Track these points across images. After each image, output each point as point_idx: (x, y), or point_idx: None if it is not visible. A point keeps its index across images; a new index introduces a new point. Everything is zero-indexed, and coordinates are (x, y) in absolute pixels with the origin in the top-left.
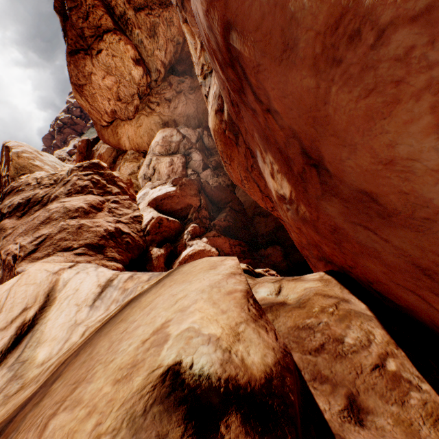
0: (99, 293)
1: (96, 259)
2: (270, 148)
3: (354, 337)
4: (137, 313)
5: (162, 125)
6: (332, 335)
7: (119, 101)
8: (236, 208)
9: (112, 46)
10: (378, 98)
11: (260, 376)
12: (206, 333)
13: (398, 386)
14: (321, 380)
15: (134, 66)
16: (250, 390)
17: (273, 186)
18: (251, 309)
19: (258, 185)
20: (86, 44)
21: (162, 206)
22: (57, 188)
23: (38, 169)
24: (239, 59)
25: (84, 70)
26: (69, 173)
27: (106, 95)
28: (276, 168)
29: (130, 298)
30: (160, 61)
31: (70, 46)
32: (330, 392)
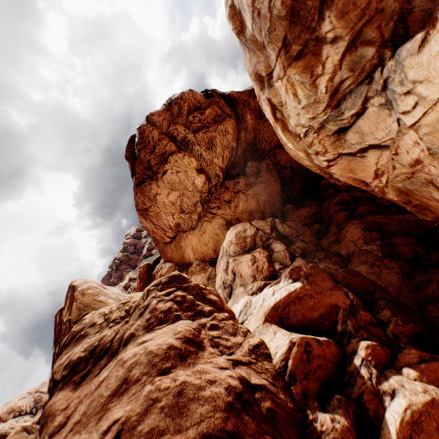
0: None
1: None
2: None
3: None
4: None
5: (226, 226)
6: None
7: (182, 213)
8: (390, 299)
9: (176, 164)
10: None
11: None
12: None
13: None
14: None
15: (197, 175)
16: None
17: None
18: None
19: None
20: (151, 173)
21: (288, 318)
22: (130, 321)
23: (101, 304)
24: None
25: (149, 194)
26: (145, 295)
27: (170, 210)
28: None
29: None
30: (218, 167)
31: (138, 179)
32: None
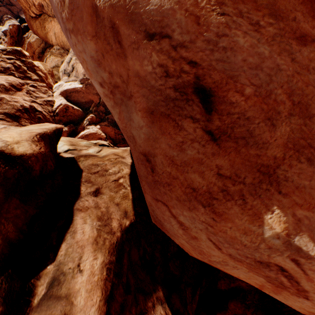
0: None
1: (12, 125)
2: None
3: (114, 170)
4: None
5: None
6: (105, 168)
7: None
8: None
9: None
10: (79, 59)
11: (18, 154)
12: (3, 139)
13: (119, 187)
14: (89, 182)
15: None
16: (9, 155)
17: None
18: (35, 138)
19: None
20: None
21: (71, 97)
22: None
23: None
24: None
25: None
26: None
27: None
28: None
29: None
30: None
31: None
32: (90, 186)
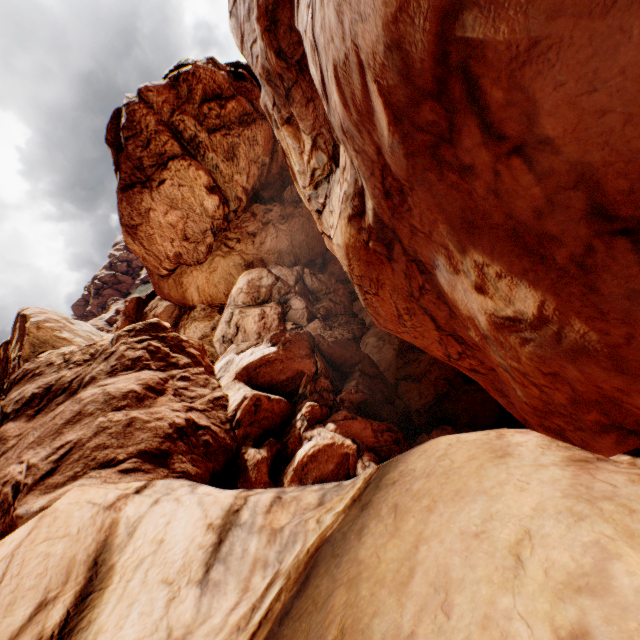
0: (215, 547)
1: (155, 477)
2: (478, 240)
3: None
4: (390, 605)
5: (245, 266)
6: None
7: (185, 241)
8: (369, 372)
9: (178, 174)
10: None
11: None
12: None
13: None
14: None
15: (207, 195)
16: None
17: (481, 306)
18: None
19: (432, 318)
20: (144, 176)
21: (257, 378)
22: (94, 365)
23: (65, 343)
24: (471, 62)
25: (139, 207)
26: (114, 341)
27: (169, 234)
28: (495, 270)
29: (302, 553)
30: (241, 187)
31: (124, 181)
32: None
